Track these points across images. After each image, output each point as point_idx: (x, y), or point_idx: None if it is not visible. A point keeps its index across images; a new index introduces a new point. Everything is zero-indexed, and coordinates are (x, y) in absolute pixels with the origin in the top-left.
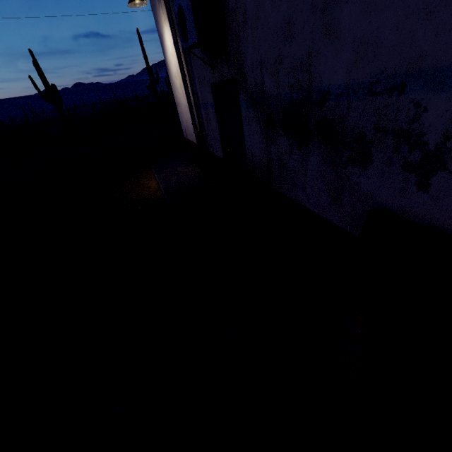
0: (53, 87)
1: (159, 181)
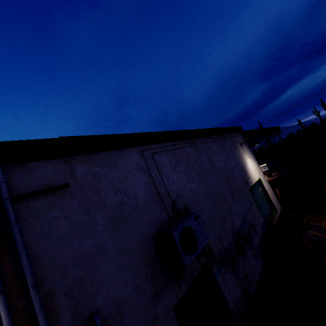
0: None
1: None
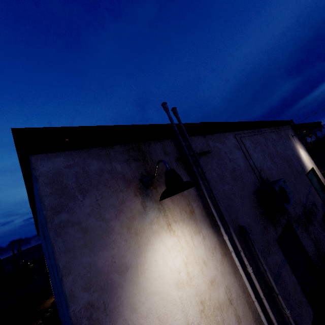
0: None
1: None
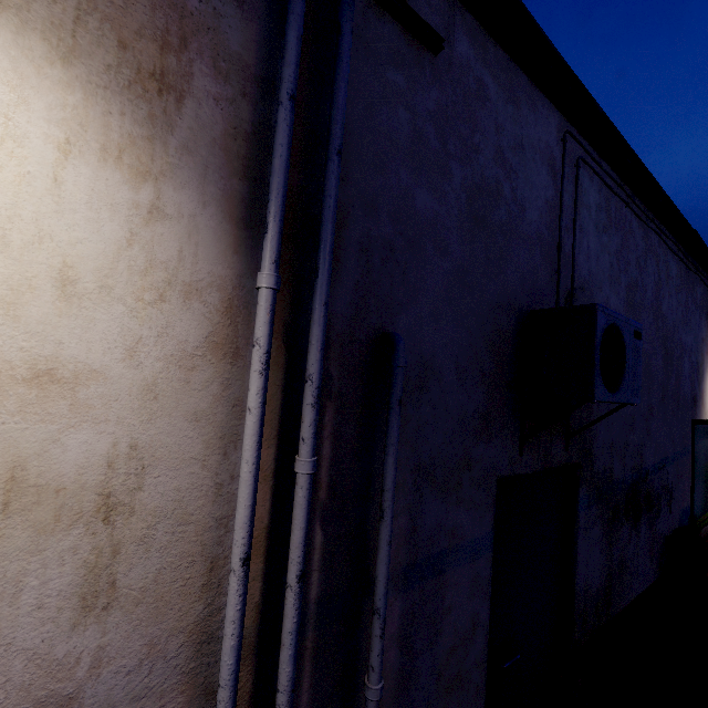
0: None
1: None
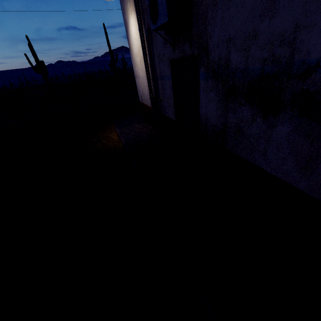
0: (41, 63)
1: (120, 135)
